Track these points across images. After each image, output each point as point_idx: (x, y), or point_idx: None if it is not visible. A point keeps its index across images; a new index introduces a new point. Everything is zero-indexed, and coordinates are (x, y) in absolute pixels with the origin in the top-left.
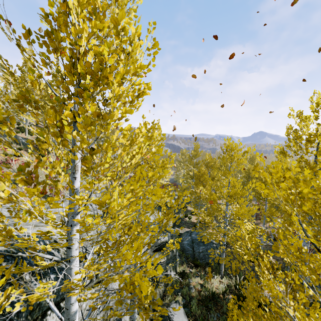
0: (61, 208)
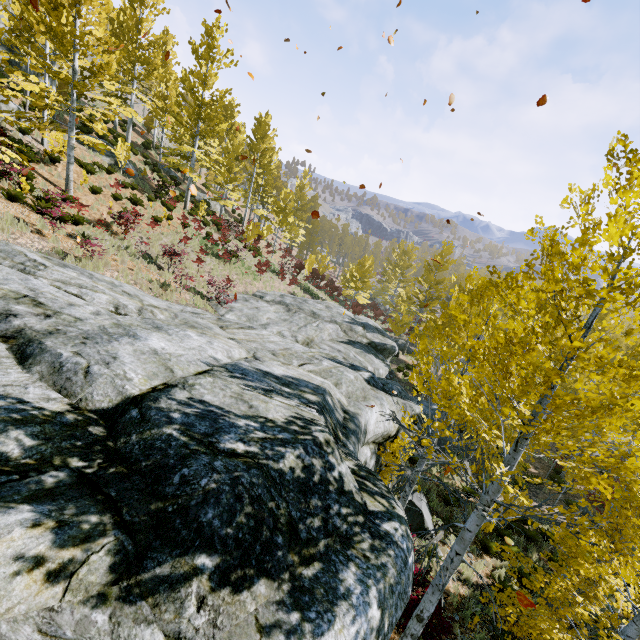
0: (266, 332)
